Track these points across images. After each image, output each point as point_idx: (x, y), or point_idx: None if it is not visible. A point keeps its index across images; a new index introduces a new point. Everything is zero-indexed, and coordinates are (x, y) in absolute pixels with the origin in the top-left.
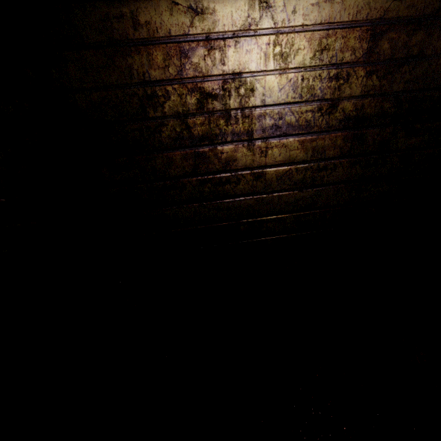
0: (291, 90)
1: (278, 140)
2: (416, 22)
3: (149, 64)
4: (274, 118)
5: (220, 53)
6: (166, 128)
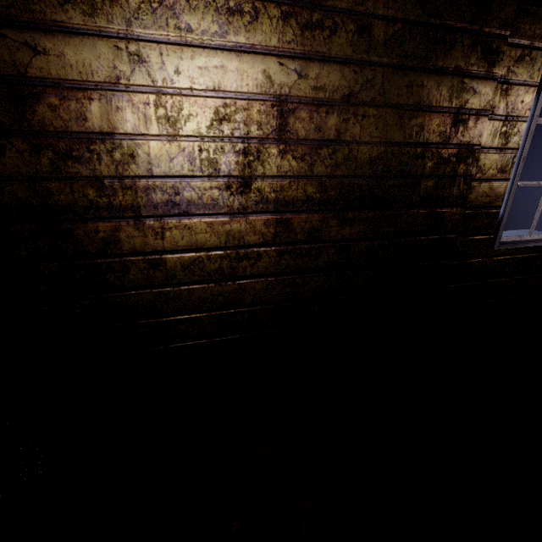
0: (187, 161)
1: (178, 220)
2: (327, 105)
3: None
4: (169, 193)
5: (79, 105)
6: (2, 193)
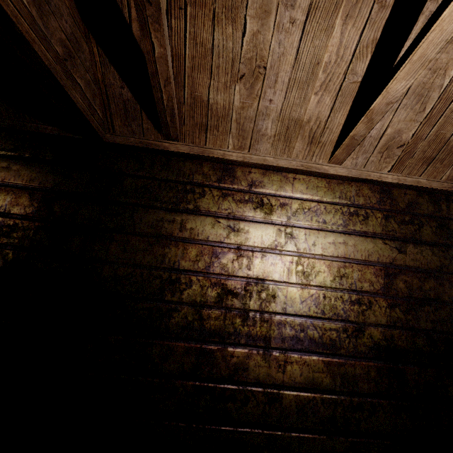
0: (313, 304)
1: (299, 355)
2: (424, 272)
3: (183, 256)
4: (295, 329)
5: (248, 260)
6: (178, 314)
